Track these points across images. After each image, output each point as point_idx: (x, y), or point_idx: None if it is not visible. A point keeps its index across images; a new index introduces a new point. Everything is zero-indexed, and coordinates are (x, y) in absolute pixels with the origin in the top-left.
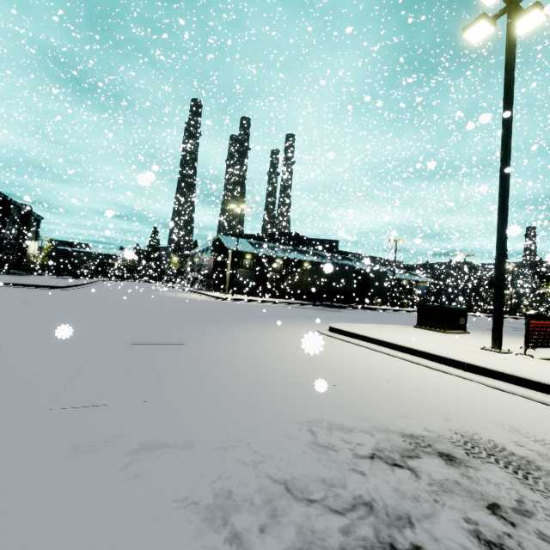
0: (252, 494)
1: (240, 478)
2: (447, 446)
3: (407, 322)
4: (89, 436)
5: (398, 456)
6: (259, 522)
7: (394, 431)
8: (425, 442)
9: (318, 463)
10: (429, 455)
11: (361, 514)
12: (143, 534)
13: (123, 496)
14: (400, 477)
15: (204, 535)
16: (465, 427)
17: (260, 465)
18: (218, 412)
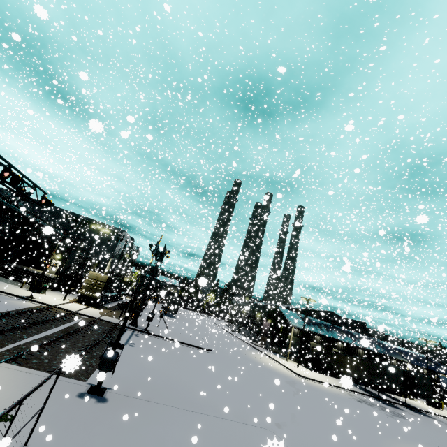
0: None
1: None
2: None
3: None
4: None
5: None
6: None
7: None
8: None
9: None
10: None
11: None
12: None
13: None
14: None
15: None
16: None
17: None
18: None
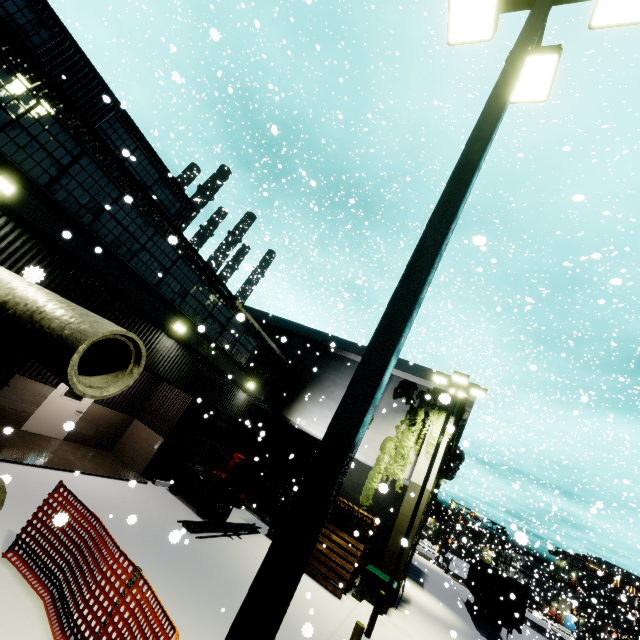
0: None
1: None
2: None
3: None
4: None
5: None
6: None
7: None
8: None
9: None
10: None
11: None
12: None
13: None
14: None
15: None
16: None
17: None
18: None
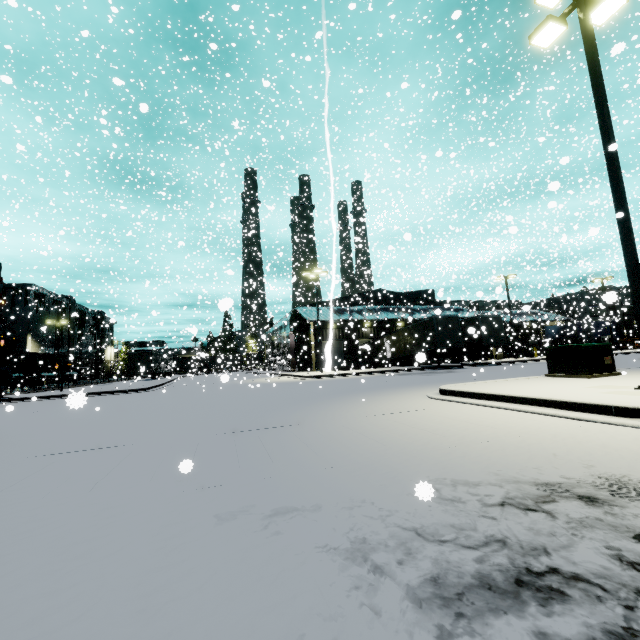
0: (385, 539)
1: (371, 529)
2: (588, 489)
3: (538, 373)
4: (226, 508)
5: (531, 502)
6: (396, 558)
7: (525, 482)
8: (562, 488)
9: (445, 513)
10: (566, 499)
11: (494, 548)
12: (297, 570)
13: (271, 546)
14: (534, 519)
15: (350, 568)
16: (611, 471)
17: (388, 518)
18: (336, 480)
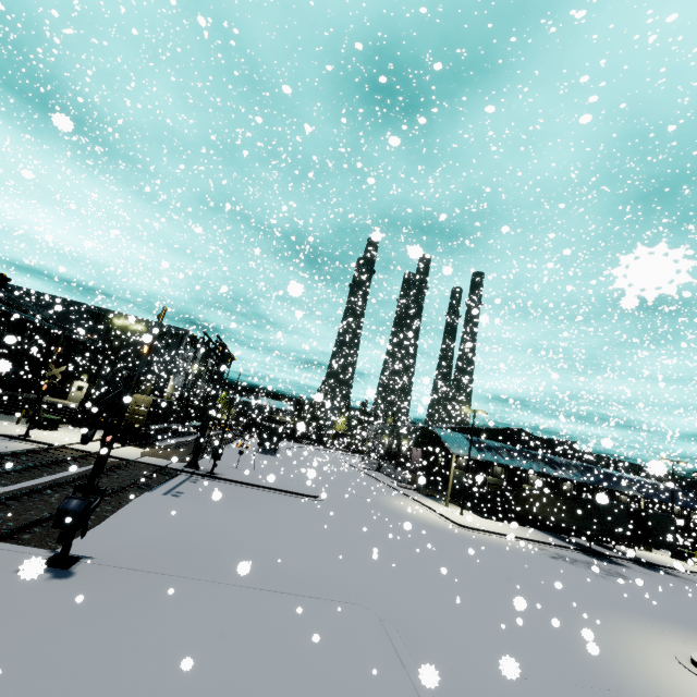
0: None
1: None
2: None
3: None
4: None
5: None
6: None
7: None
8: None
9: None
10: None
11: None
12: None
13: None
14: None
15: None
16: None
17: None
18: None
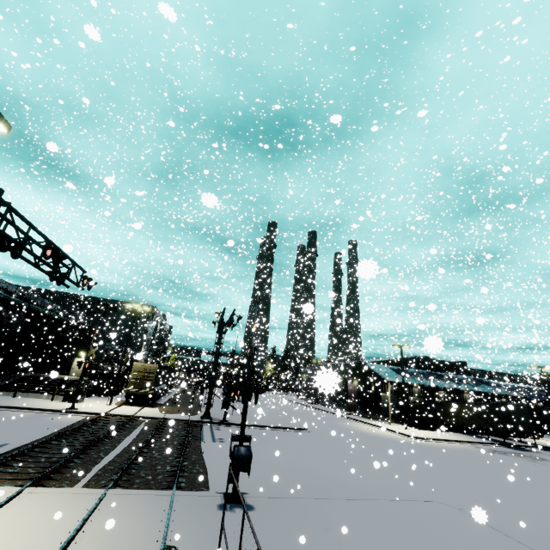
0: None
1: None
2: None
3: None
4: None
5: None
6: None
7: None
8: None
9: None
10: None
11: None
12: None
13: None
14: None
15: None
16: None
17: None
18: None
